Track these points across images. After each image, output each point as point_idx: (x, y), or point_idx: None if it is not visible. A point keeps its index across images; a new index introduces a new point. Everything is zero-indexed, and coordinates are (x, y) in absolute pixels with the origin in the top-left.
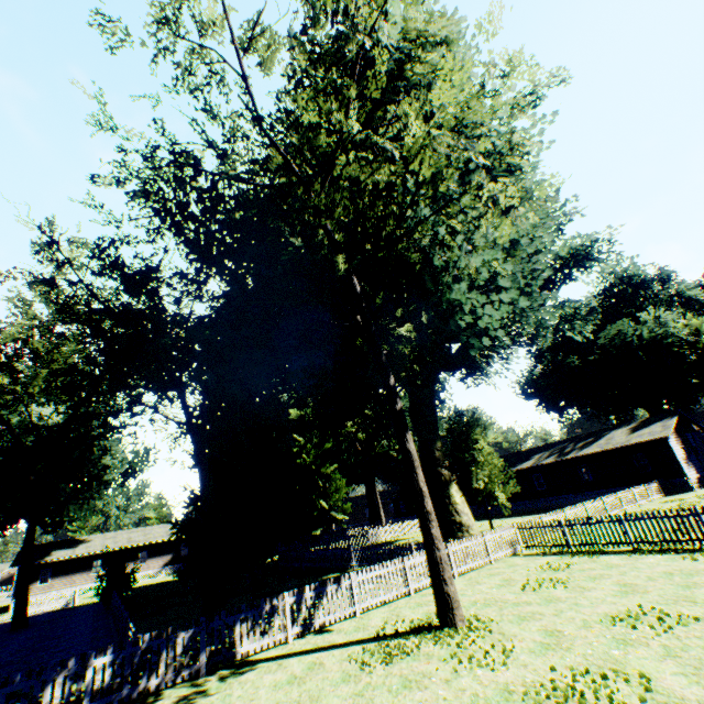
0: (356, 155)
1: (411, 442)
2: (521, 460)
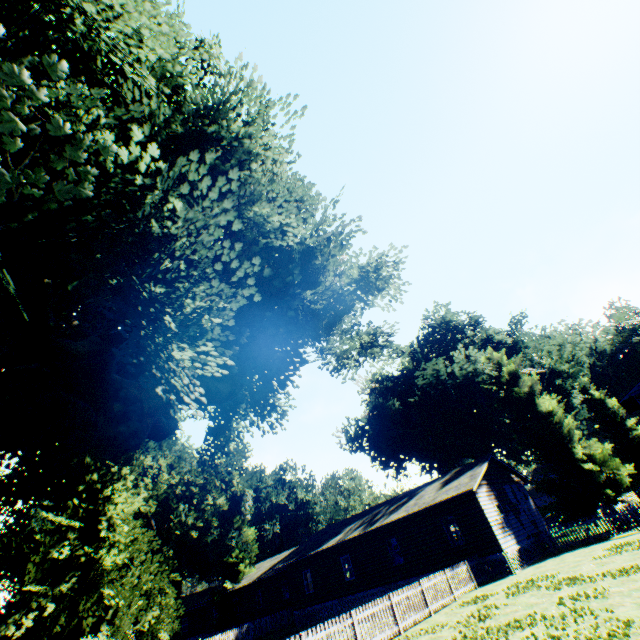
0: None
1: None
2: (333, 534)
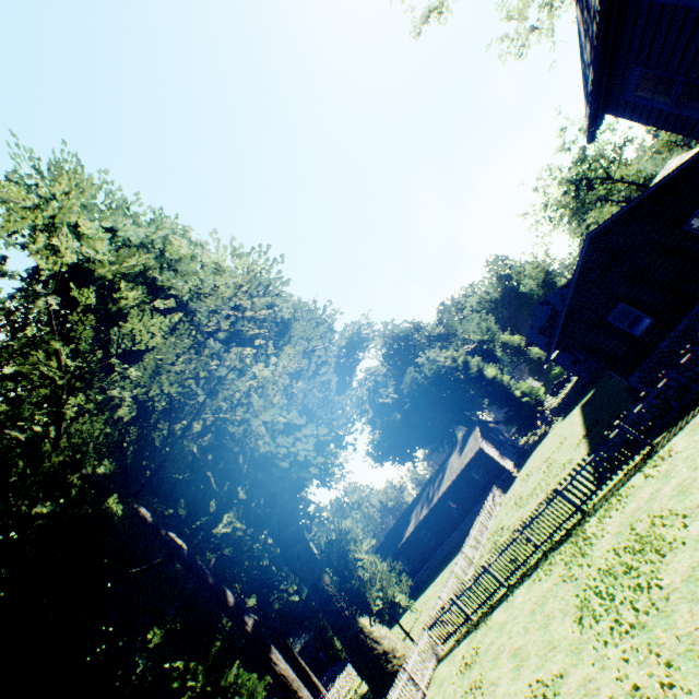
0: (107, 353)
1: (281, 660)
2: (406, 525)
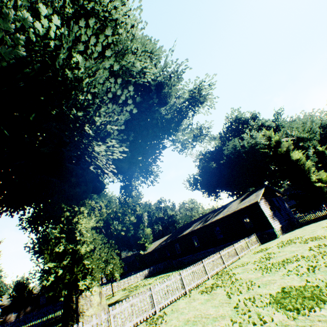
0: None
1: None
2: (187, 228)
